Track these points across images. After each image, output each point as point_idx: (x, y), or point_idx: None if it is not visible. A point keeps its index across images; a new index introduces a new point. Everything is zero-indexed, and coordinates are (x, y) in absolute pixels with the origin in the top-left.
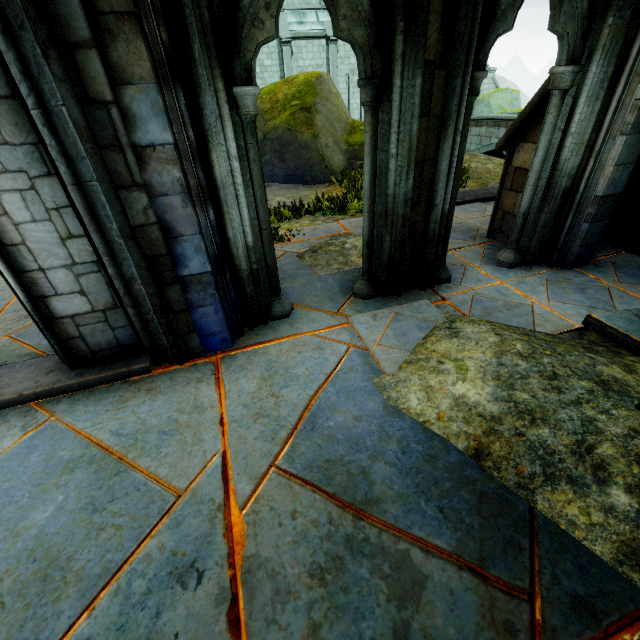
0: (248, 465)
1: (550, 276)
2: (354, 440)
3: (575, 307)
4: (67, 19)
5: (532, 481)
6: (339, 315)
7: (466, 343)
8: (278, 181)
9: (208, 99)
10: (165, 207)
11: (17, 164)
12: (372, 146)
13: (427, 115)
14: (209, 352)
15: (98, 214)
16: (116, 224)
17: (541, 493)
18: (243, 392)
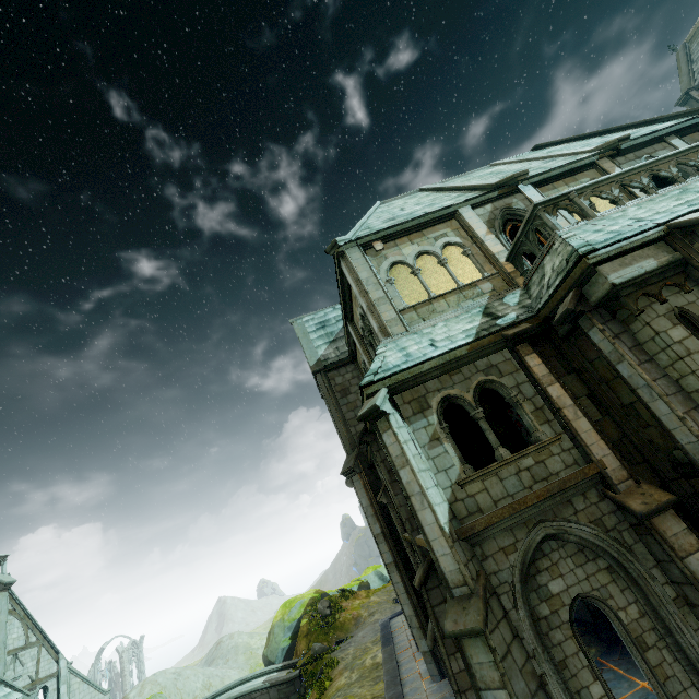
0: None
1: None
2: None
3: None
4: None
5: None
6: None
7: None
8: None
9: None
10: None
11: None
12: None
13: None
14: None
15: None
16: None
17: None
18: None
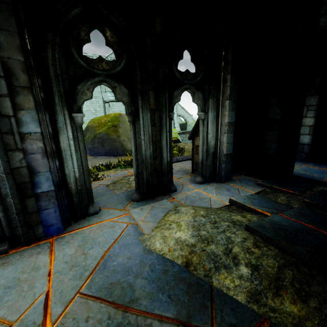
0: (62, 296)
1: (216, 186)
2: (126, 269)
3: (226, 196)
4: None
5: (210, 272)
6: (124, 210)
7: (181, 215)
8: (101, 155)
9: (60, 117)
10: (32, 159)
11: None
12: (134, 136)
13: (154, 126)
14: (48, 236)
15: None
16: (2, 167)
17: (214, 277)
18: (66, 255)
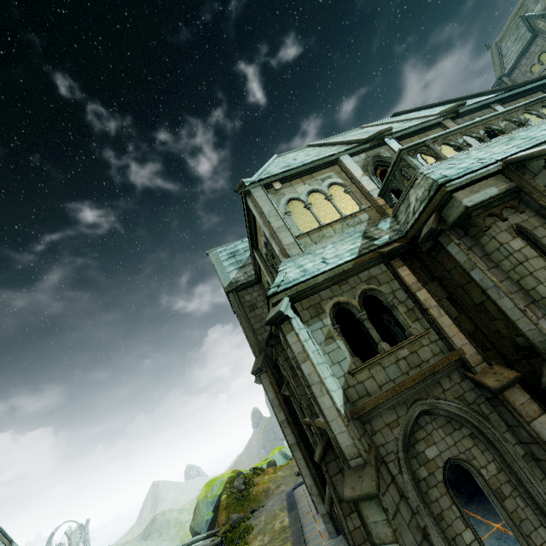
0: None
1: None
2: None
3: None
4: None
5: None
6: None
7: None
8: None
9: None
10: None
11: None
12: None
13: None
14: None
15: None
16: None
17: None
18: None
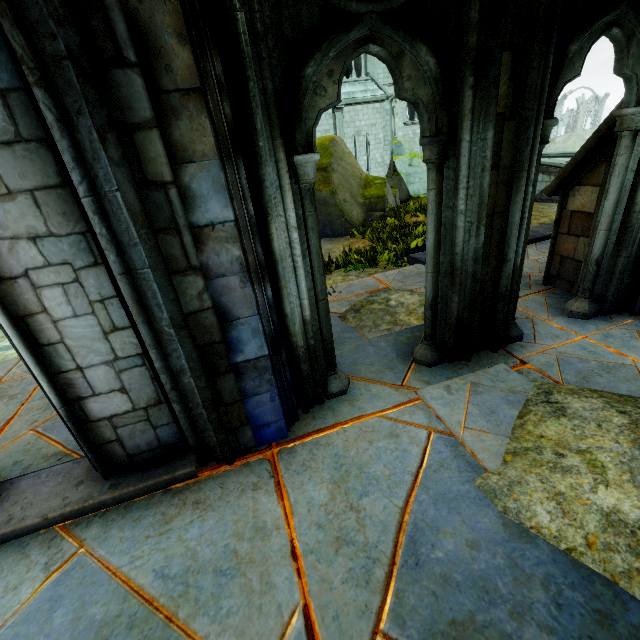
0: (342, 631)
1: (639, 327)
2: (480, 583)
3: None
4: (128, 100)
5: None
6: (405, 388)
7: (583, 425)
8: None
9: (268, 170)
10: (221, 289)
11: (61, 256)
12: (437, 203)
13: (496, 167)
14: (262, 445)
15: (147, 303)
16: (167, 313)
17: None
18: (313, 504)
